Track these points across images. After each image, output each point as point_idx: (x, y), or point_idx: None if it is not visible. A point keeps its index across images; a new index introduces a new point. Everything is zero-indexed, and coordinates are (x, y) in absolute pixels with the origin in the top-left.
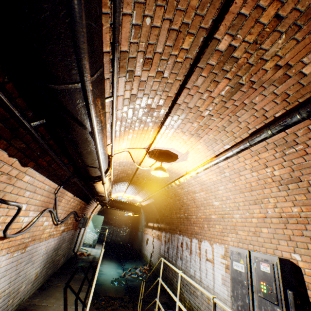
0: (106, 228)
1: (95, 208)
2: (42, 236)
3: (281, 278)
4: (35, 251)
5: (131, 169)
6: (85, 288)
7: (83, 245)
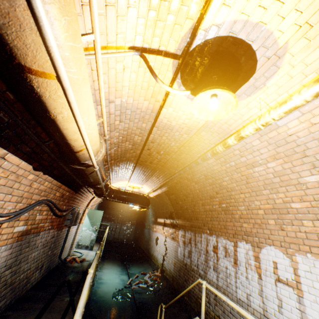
0: (107, 225)
1: (91, 200)
2: None
3: None
4: None
5: (140, 132)
6: None
7: (77, 246)
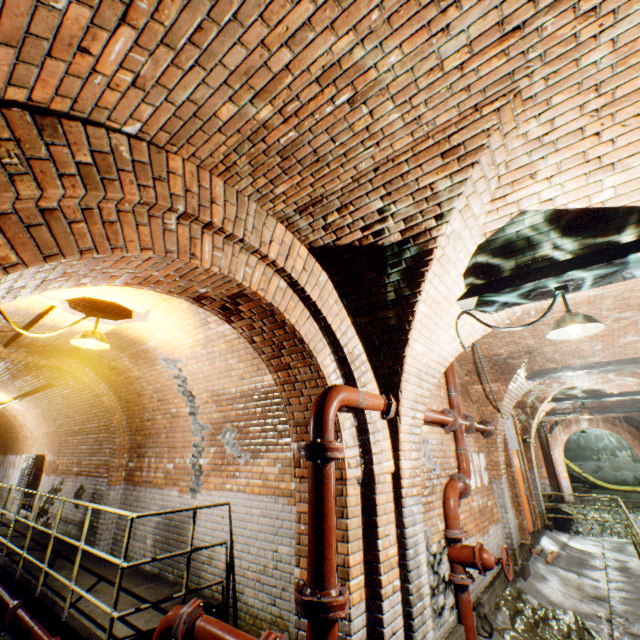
0: None
1: None
2: None
3: (34, 463)
4: None
5: None
6: None
7: None
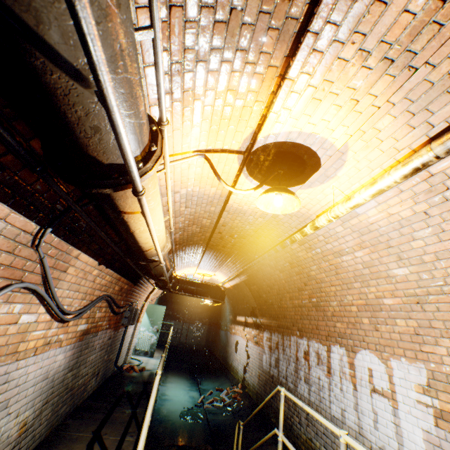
0: (171, 324)
1: (151, 293)
2: (20, 348)
3: None
4: (3, 381)
5: (209, 215)
6: (129, 444)
7: (134, 352)
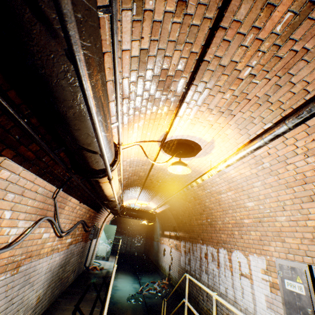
0: (120, 238)
1: (107, 217)
2: (41, 252)
3: None
4: (33, 270)
5: (143, 170)
6: (97, 312)
7: (96, 257)
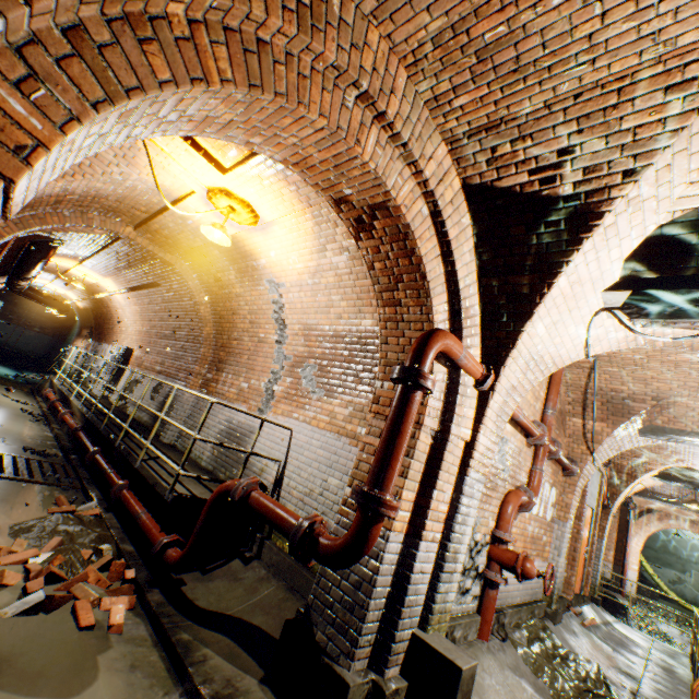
0: None
1: None
2: None
3: (124, 354)
4: None
5: (61, 269)
6: None
7: None
